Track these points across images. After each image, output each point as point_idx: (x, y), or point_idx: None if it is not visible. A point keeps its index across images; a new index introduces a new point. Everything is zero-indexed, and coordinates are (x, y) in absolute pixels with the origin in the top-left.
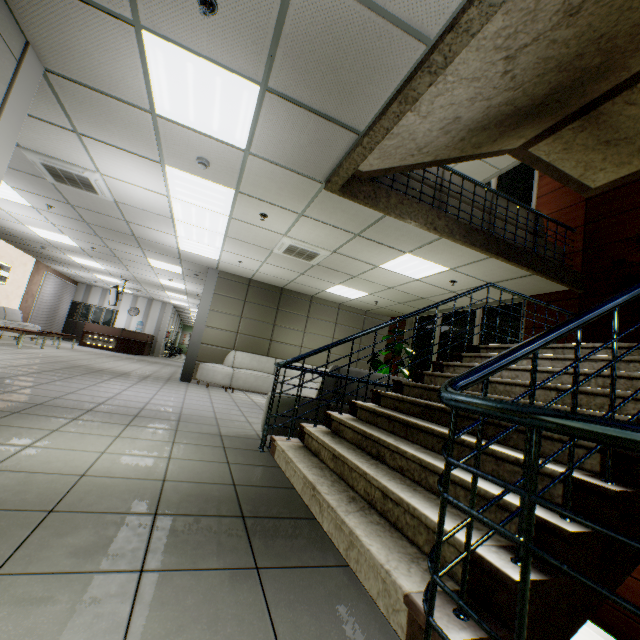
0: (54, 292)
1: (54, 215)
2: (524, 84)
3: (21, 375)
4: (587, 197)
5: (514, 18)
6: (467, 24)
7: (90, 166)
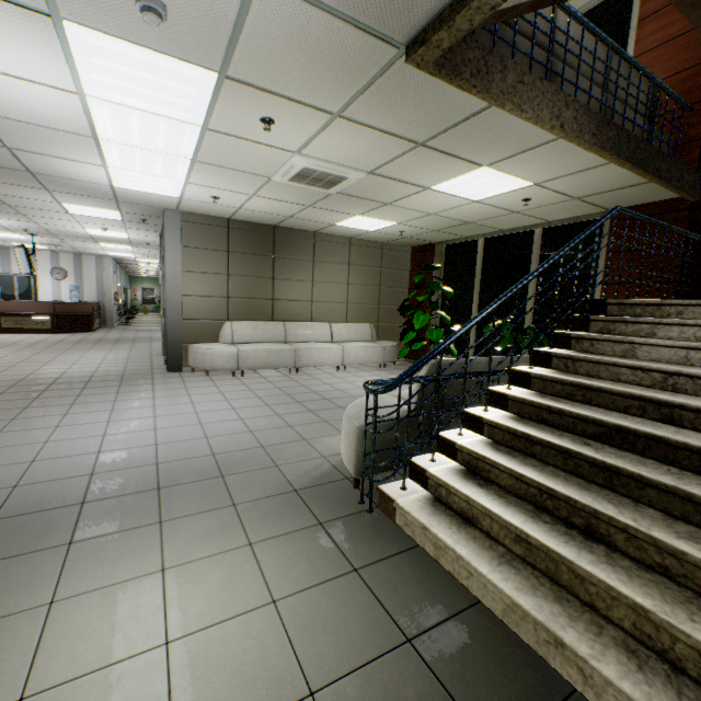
0: None
1: None
2: None
3: None
4: None
5: None
6: None
7: None
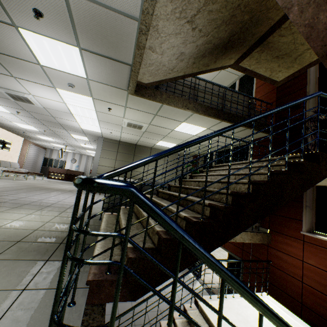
0: (34, 153)
1: (22, 116)
2: (210, 33)
3: (4, 191)
4: (277, 86)
5: (177, 3)
6: (146, 10)
7: (26, 92)
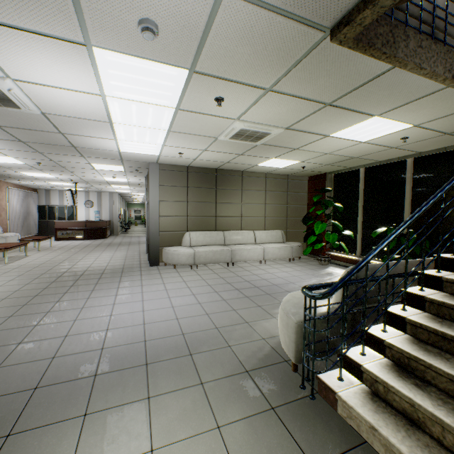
0: (20, 202)
1: None
2: None
3: (10, 317)
4: None
5: None
6: None
7: None
